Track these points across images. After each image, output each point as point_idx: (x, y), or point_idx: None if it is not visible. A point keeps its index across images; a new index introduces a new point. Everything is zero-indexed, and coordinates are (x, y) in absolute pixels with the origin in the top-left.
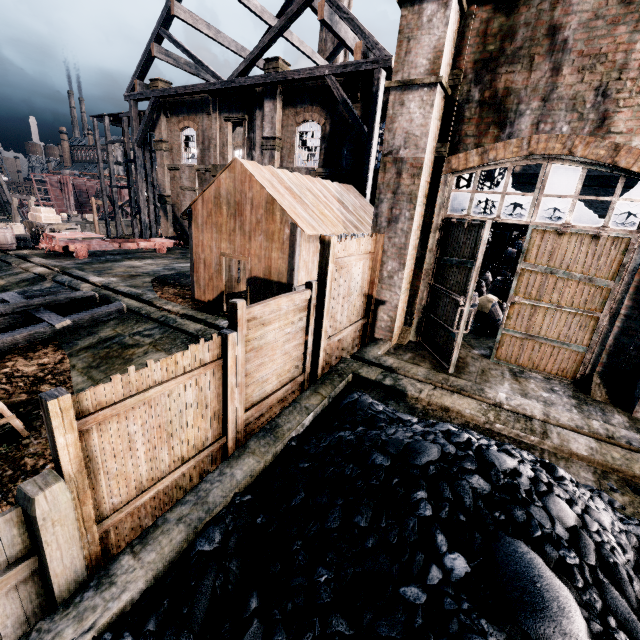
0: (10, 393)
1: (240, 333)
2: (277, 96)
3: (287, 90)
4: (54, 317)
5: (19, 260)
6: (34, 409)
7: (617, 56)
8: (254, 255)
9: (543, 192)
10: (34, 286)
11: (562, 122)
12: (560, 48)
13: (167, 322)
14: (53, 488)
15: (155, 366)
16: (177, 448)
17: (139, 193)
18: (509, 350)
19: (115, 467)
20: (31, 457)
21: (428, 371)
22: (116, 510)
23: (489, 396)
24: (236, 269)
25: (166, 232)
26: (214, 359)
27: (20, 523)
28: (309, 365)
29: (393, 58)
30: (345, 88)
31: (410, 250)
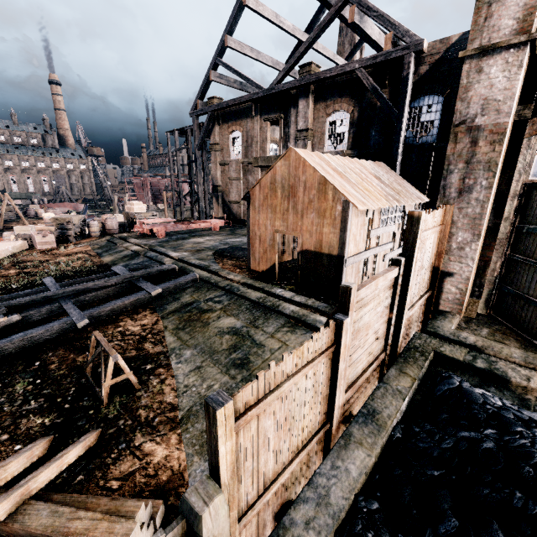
0: (124, 349)
1: (350, 317)
2: (310, 94)
3: (318, 88)
4: (150, 286)
5: (121, 241)
6: (142, 364)
7: None
8: (305, 231)
9: None
10: (132, 260)
11: None
12: None
13: (232, 290)
14: (215, 501)
15: (288, 359)
16: (295, 438)
17: (198, 185)
18: None
19: (252, 464)
20: (143, 409)
21: (524, 353)
22: (249, 507)
23: None
24: (281, 242)
25: (217, 214)
26: (328, 345)
27: (183, 534)
28: (390, 342)
29: (424, 41)
30: (373, 77)
31: (485, 220)
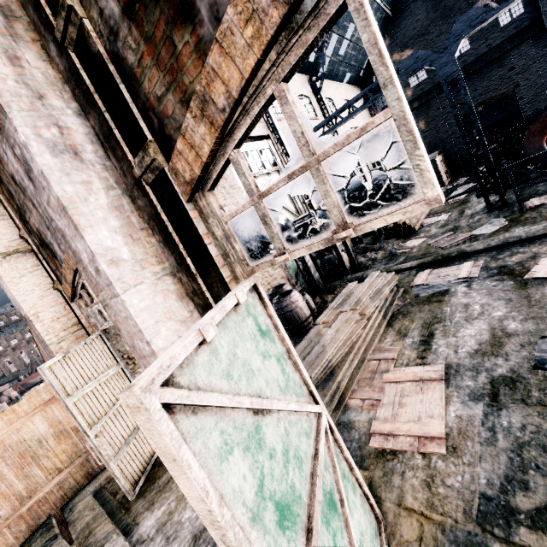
0: None
1: None
2: None
3: None
4: None
5: None
6: None
7: None
8: None
9: None
10: None
11: None
12: (23, 189)
13: None
14: None
15: None
16: None
17: None
18: None
19: None
20: None
21: (90, 519)
22: None
23: None
24: None
25: None
26: None
27: None
28: None
29: None
30: None
31: None
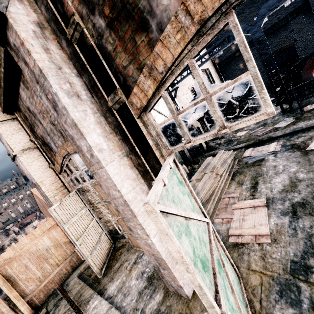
0: None
1: None
2: None
3: None
4: None
5: None
6: None
7: (43, 108)
8: None
9: (80, 169)
10: None
11: (57, 140)
12: (34, 114)
13: None
14: None
15: None
16: None
17: None
18: (134, 242)
19: None
20: None
21: (79, 288)
22: None
23: (87, 308)
24: None
25: None
26: None
27: None
28: None
29: None
30: None
31: None
